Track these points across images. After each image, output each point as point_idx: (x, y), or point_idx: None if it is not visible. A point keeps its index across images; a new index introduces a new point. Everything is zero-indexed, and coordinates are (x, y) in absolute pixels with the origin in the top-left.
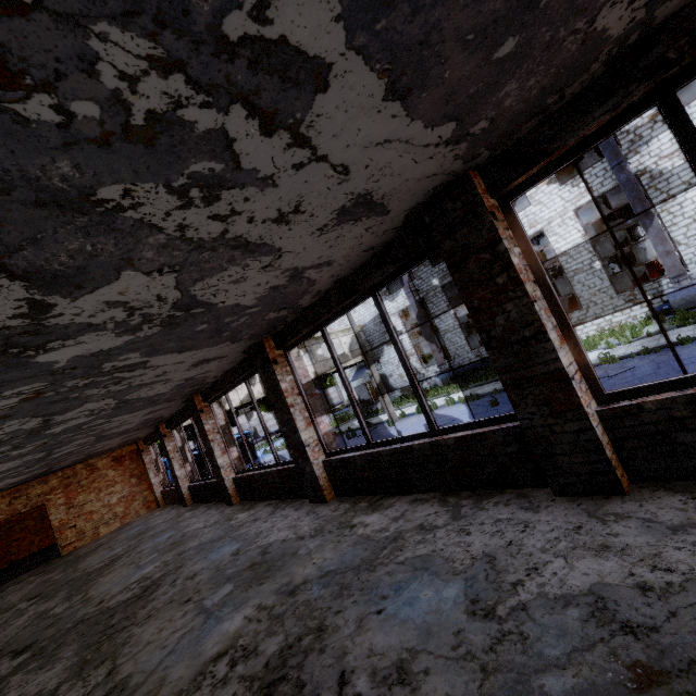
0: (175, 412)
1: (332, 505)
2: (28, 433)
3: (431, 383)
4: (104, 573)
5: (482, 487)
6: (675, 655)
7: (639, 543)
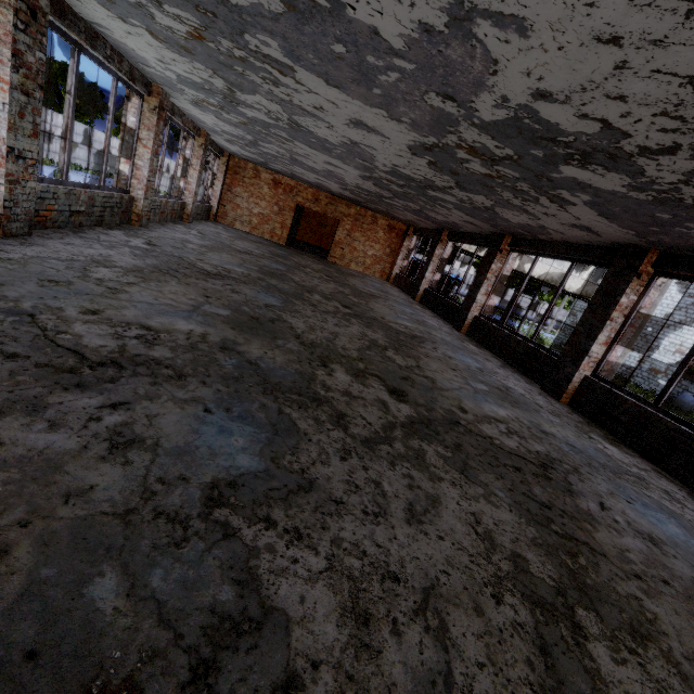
0: (469, 232)
1: (564, 407)
2: (427, 185)
3: None
4: (372, 300)
5: None
6: None
7: None
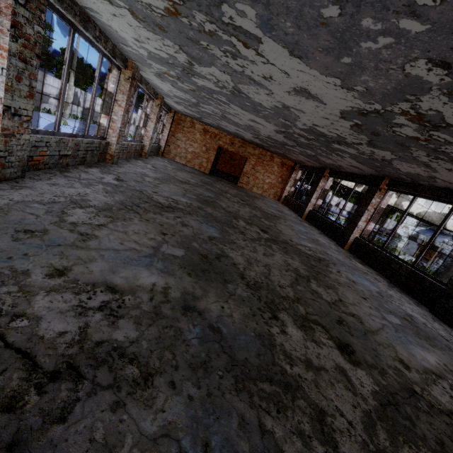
0: (348, 172)
1: None
2: (335, 140)
3: None
4: (277, 221)
5: None
6: None
7: None
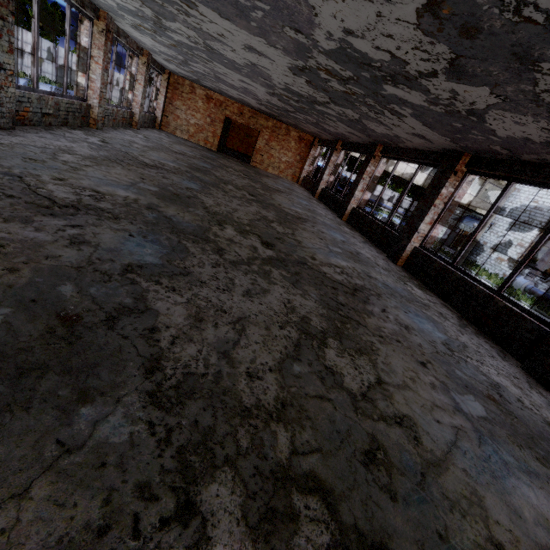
0: (355, 142)
1: (398, 267)
2: (312, 101)
3: (506, 276)
4: (277, 193)
5: (486, 333)
6: (508, 408)
7: (537, 401)
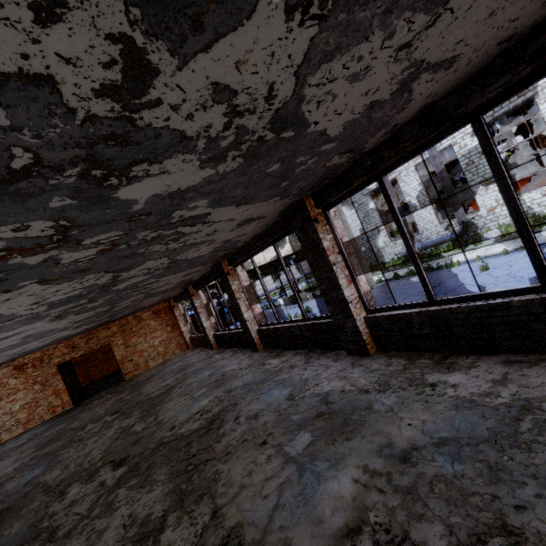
0: (201, 276)
1: (379, 359)
2: (101, 288)
3: (398, 254)
4: (165, 400)
5: None
6: None
7: None
